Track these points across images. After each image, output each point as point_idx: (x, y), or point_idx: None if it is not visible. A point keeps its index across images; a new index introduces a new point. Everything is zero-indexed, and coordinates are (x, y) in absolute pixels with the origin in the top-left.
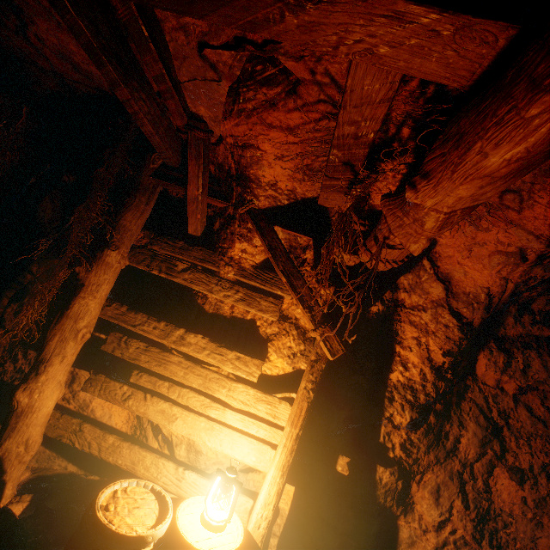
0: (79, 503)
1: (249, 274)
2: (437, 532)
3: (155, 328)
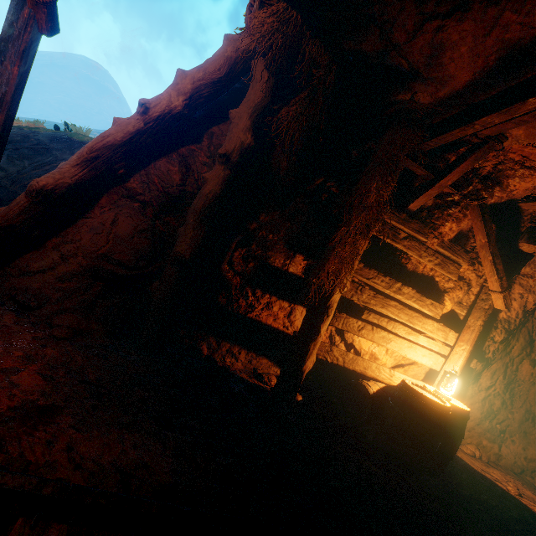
0: (321, 393)
1: (446, 246)
2: (486, 391)
3: (382, 281)
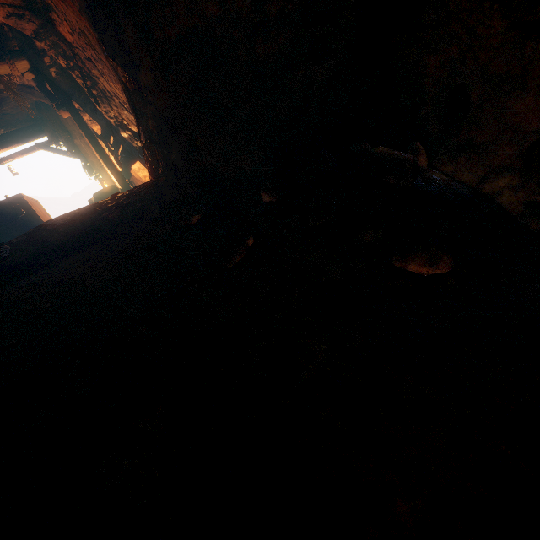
0: None
1: None
2: None
3: None
